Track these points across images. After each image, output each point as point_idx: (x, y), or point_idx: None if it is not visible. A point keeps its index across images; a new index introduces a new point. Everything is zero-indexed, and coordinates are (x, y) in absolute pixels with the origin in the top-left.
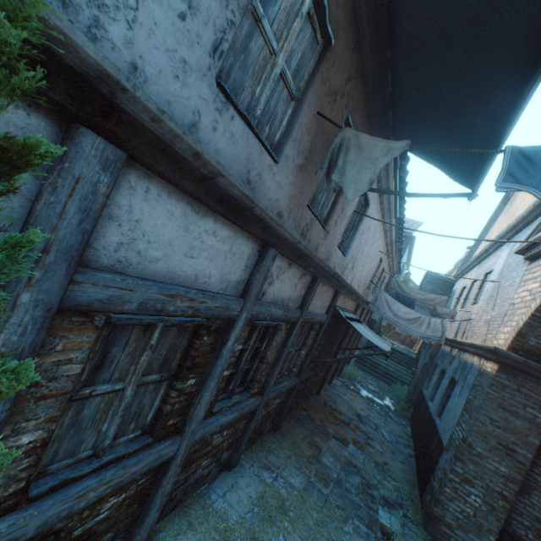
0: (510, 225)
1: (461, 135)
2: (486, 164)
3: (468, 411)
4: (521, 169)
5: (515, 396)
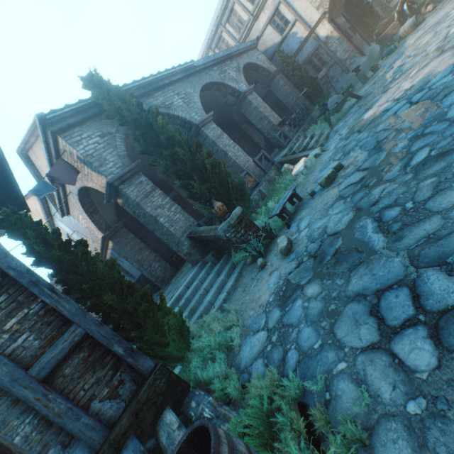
0: (45, 214)
1: (4, 199)
2: (23, 199)
3: (127, 258)
4: (39, 192)
5: (123, 240)
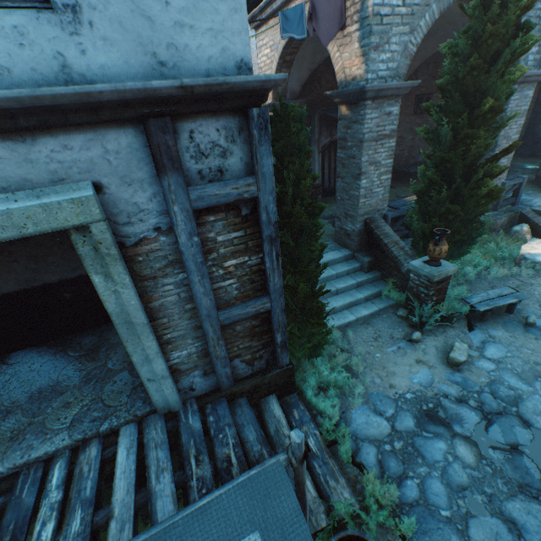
0: None
1: None
2: None
3: None
4: (287, 25)
5: None
